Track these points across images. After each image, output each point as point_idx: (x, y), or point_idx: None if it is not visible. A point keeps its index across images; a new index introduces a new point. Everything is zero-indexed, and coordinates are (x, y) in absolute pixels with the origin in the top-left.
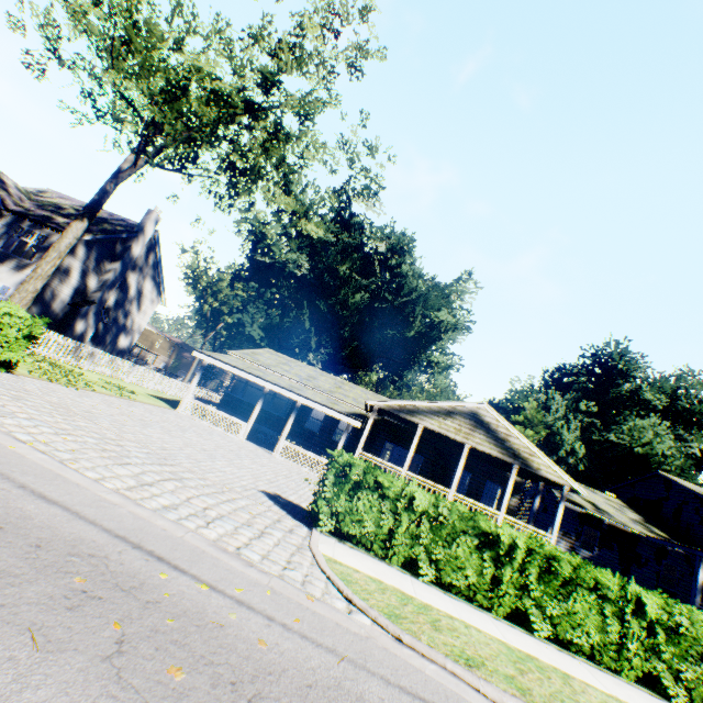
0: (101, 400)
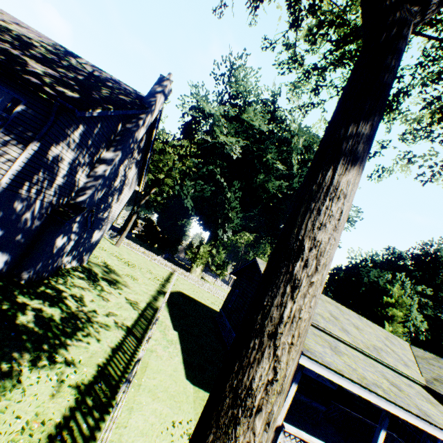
0: None
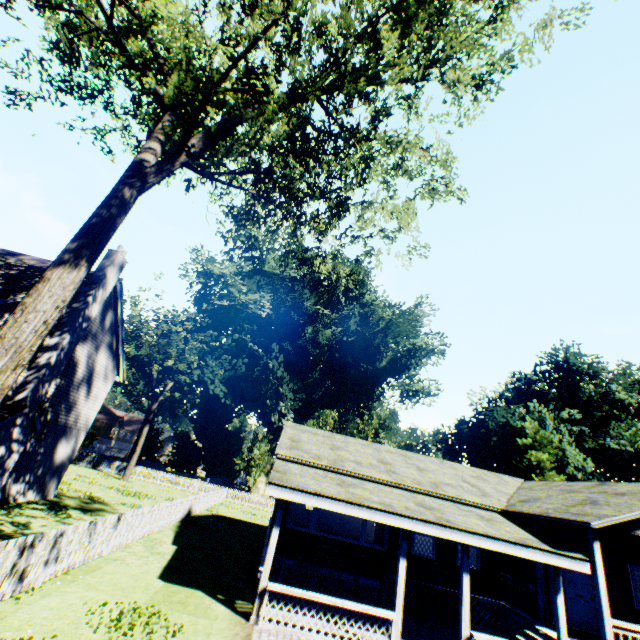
0: None
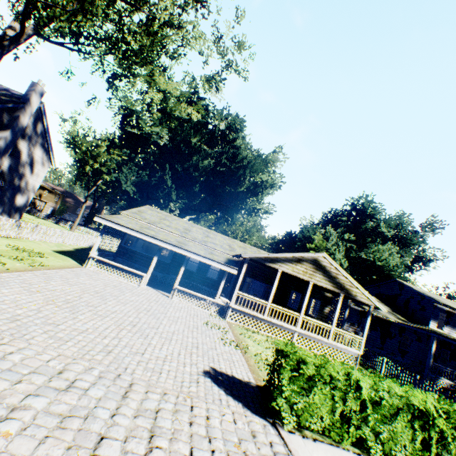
0: (19, 284)
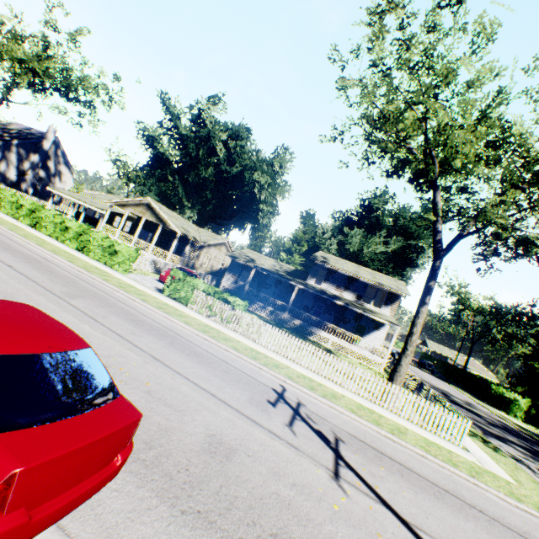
0: None
